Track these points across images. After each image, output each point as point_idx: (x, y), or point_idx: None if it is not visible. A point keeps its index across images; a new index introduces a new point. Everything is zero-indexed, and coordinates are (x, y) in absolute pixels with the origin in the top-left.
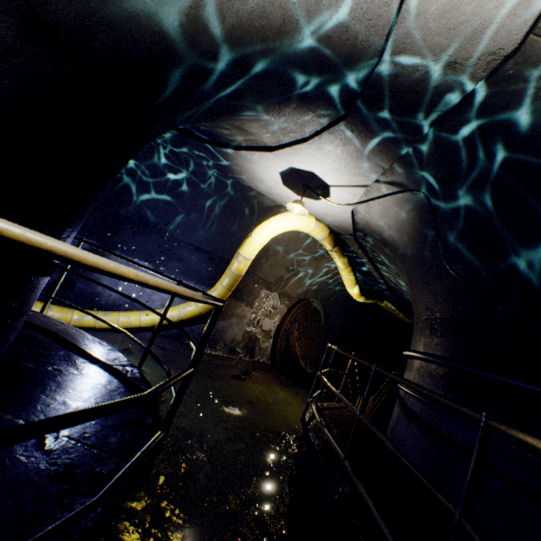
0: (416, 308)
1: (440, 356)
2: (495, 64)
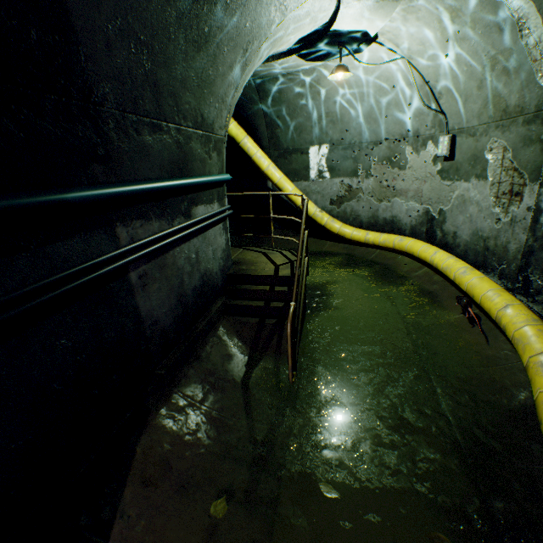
0: None
1: None
2: None
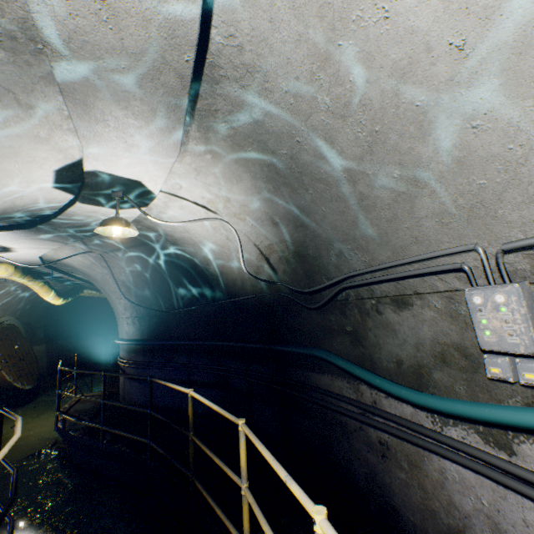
0: (116, 309)
1: (137, 340)
2: None
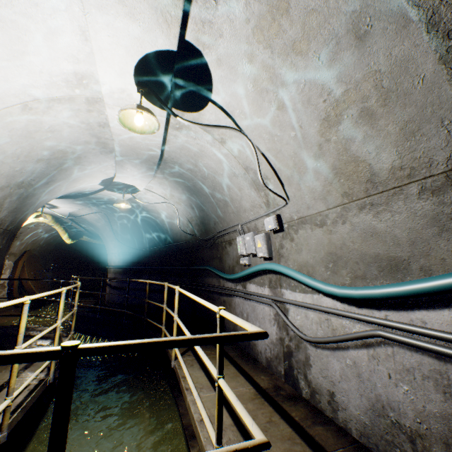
0: (108, 248)
1: (120, 265)
2: None
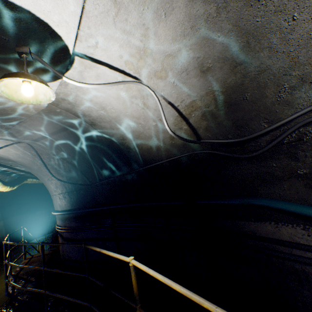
0: (49, 189)
1: (69, 210)
2: (40, 111)
